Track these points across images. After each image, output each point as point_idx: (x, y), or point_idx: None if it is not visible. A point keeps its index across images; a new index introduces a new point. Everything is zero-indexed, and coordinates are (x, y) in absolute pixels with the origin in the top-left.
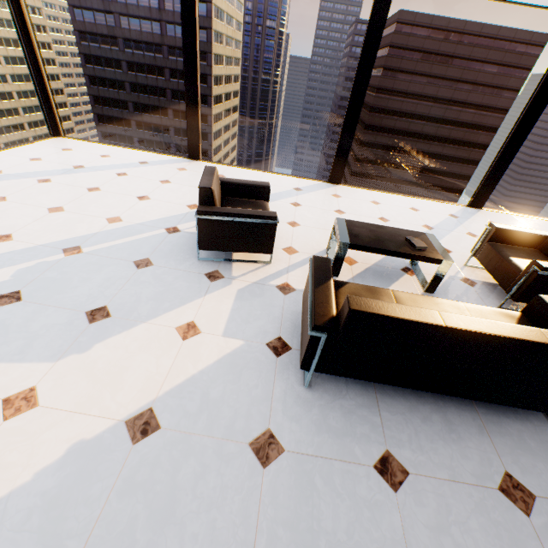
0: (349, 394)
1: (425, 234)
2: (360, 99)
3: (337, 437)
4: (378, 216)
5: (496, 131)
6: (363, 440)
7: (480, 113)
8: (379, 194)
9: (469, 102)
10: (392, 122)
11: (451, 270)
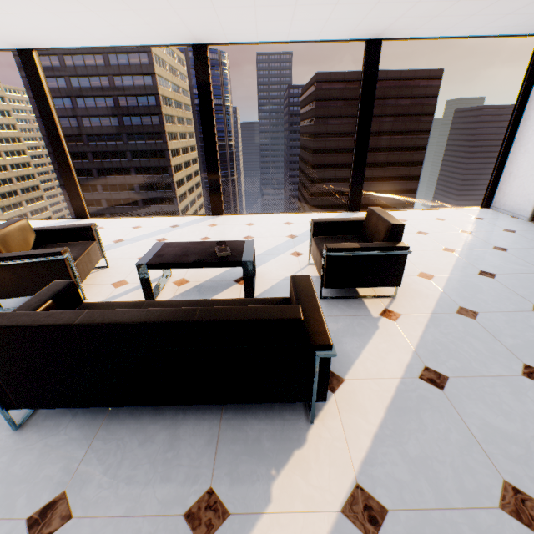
0: (68, 428)
1: (245, 241)
2: (213, 138)
3: (8, 487)
4: (244, 235)
5: (425, 149)
6: (41, 484)
7: (407, 137)
8: (260, 216)
9: (395, 130)
10: (334, 158)
11: (291, 271)
